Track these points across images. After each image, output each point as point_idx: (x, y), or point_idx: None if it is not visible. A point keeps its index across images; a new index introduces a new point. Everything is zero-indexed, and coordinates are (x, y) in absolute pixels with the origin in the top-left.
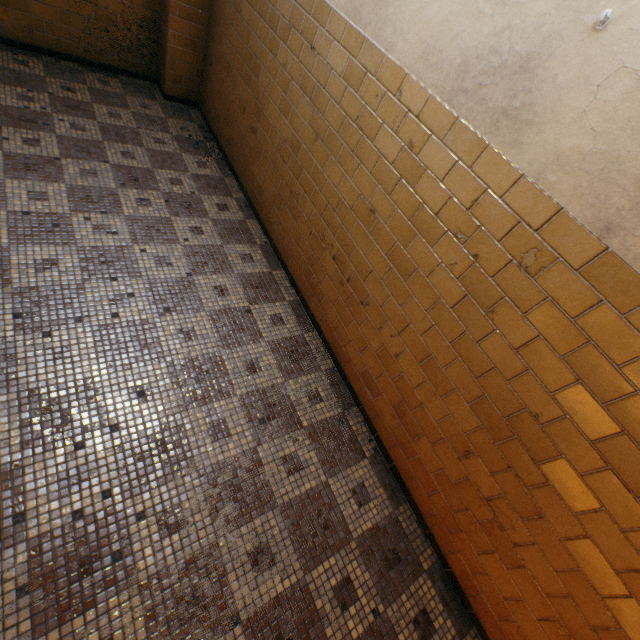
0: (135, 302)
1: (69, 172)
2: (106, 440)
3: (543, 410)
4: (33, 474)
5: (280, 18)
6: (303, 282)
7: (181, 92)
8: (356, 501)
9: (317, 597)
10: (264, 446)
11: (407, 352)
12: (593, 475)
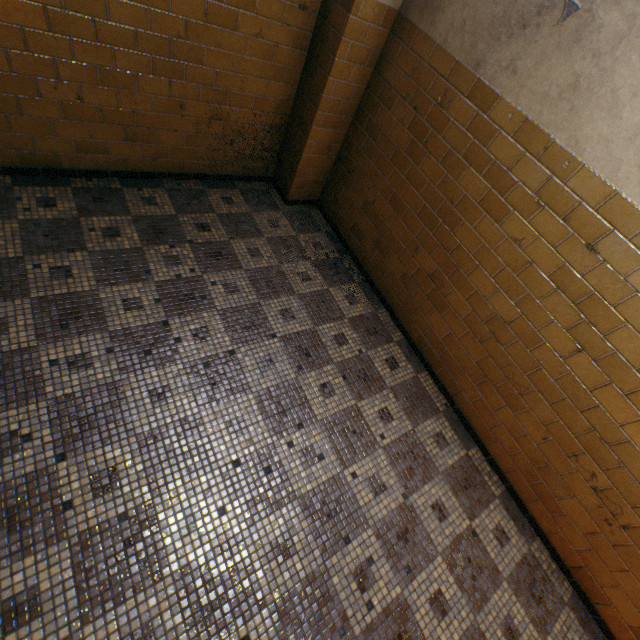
0: (377, 571)
1: (248, 369)
2: None
3: None
4: None
5: (516, 183)
6: (517, 476)
7: (303, 194)
8: None
9: None
10: None
11: None
12: None
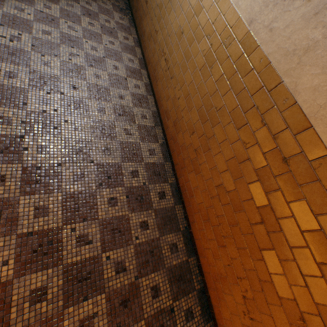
0: (79, 58)
1: (62, 2)
2: (58, 96)
3: (218, 105)
4: (31, 94)
5: None
6: (152, 75)
7: None
8: (149, 153)
9: (124, 170)
10: (118, 122)
11: (182, 96)
12: (227, 126)
